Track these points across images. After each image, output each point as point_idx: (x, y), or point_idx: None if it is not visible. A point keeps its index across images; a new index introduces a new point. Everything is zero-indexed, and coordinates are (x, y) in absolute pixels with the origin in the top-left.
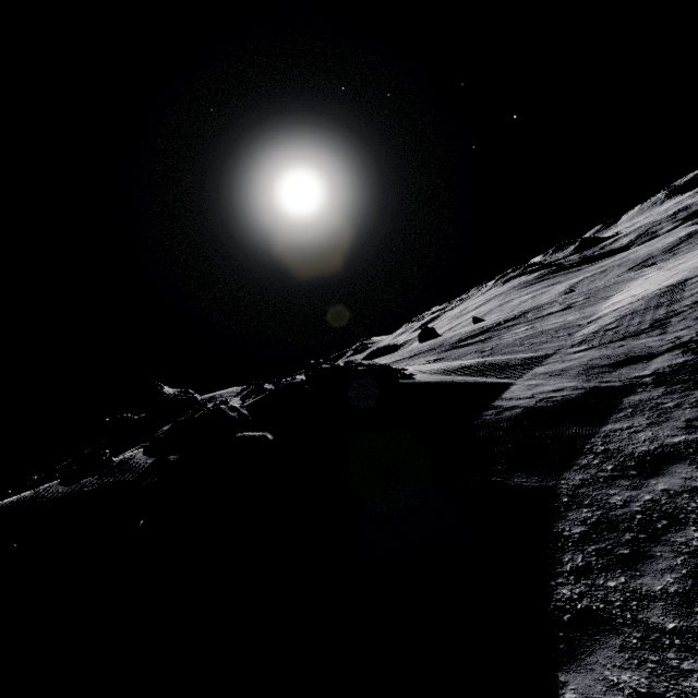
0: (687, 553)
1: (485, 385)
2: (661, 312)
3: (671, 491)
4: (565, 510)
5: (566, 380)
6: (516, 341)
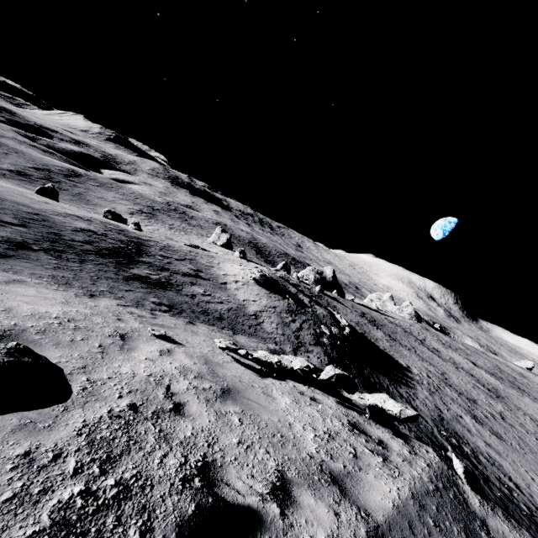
0: None
1: None
2: (290, 331)
3: None
4: None
5: None
6: (232, 316)
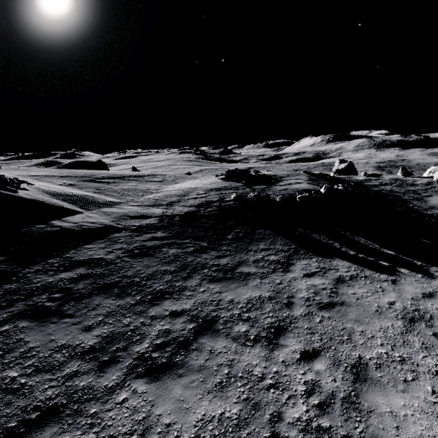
0: (29, 305)
1: (64, 210)
2: (176, 198)
3: (63, 278)
4: (6, 284)
5: (107, 218)
6: (119, 190)
